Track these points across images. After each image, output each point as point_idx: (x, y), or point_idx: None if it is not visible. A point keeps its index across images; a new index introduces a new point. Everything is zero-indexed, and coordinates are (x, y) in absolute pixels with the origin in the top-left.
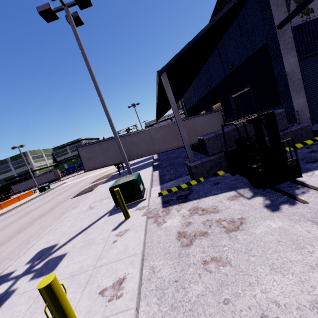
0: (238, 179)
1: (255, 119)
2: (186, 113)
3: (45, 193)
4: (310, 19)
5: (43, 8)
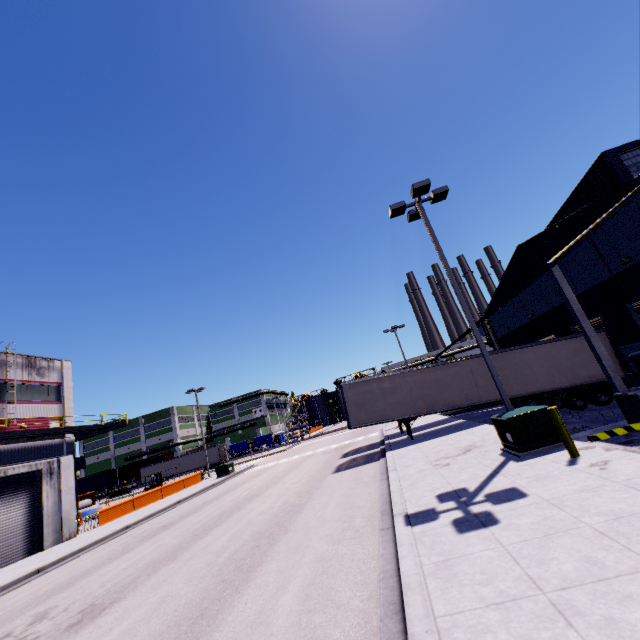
0: None
1: None
2: (495, 343)
3: (229, 477)
4: None
5: (397, 205)
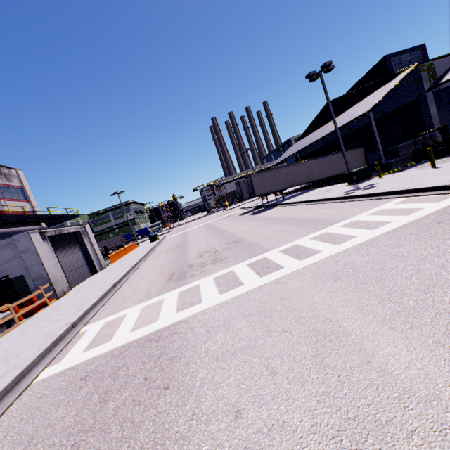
0: (424, 162)
1: (441, 127)
2: (299, 159)
3: (161, 240)
4: (439, 88)
5: (312, 73)
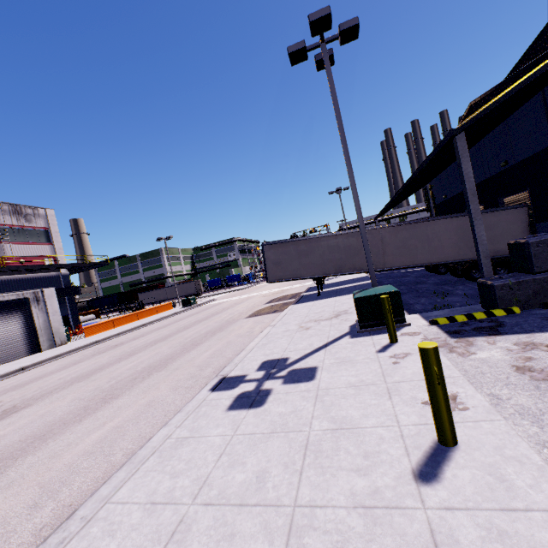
0: None
1: None
2: (433, 209)
3: (190, 308)
4: None
5: (296, 47)
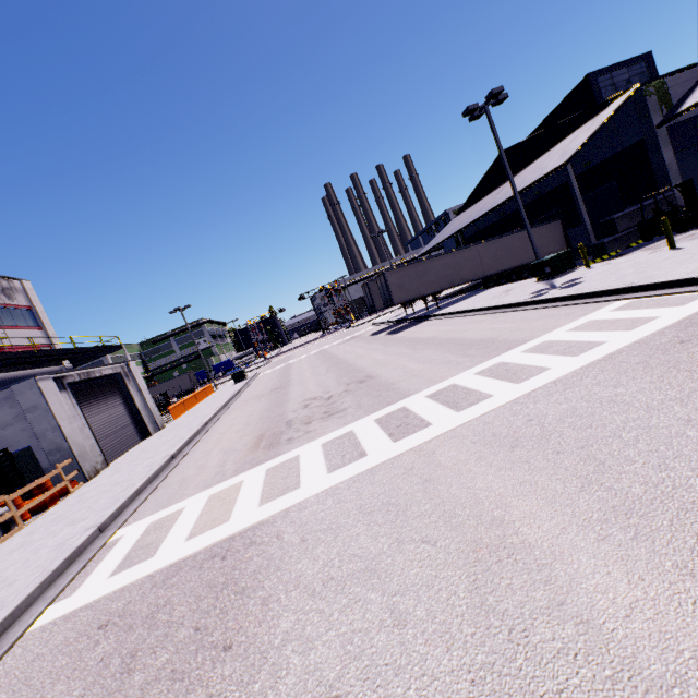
0: (658, 239)
1: (682, 183)
2: (462, 243)
3: (250, 380)
4: (677, 121)
5: (473, 107)
